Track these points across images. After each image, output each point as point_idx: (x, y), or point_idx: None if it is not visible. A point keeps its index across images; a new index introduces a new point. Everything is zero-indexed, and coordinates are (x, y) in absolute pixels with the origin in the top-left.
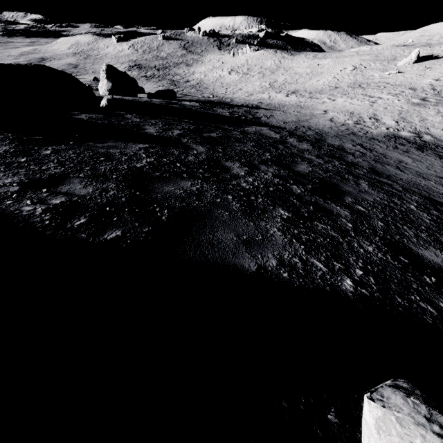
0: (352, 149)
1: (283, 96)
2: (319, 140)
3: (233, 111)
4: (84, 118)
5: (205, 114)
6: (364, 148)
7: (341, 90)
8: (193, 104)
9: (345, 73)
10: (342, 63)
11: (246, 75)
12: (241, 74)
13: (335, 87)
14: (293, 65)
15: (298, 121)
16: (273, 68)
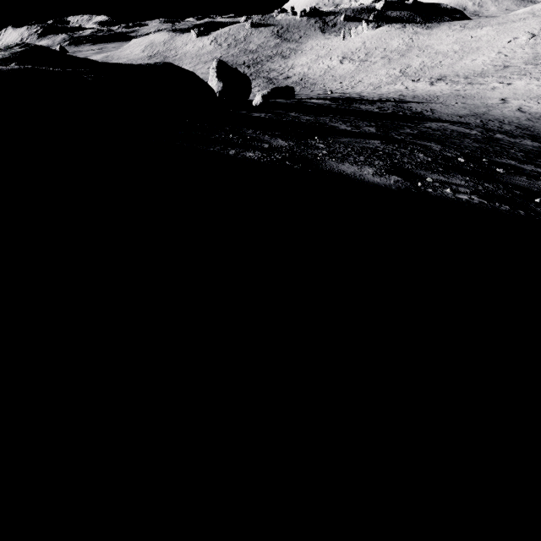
0: None
1: (426, 85)
2: (534, 136)
3: (380, 107)
4: (265, 116)
5: (355, 111)
6: None
7: (516, 69)
8: (323, 101)
9: (516, 44)
10: (510, 31)
11: (364, 62)
12: (358, 62)
13: (503, 66)
14: (431, 42)
15: (476, 114)
16: (402, 50)
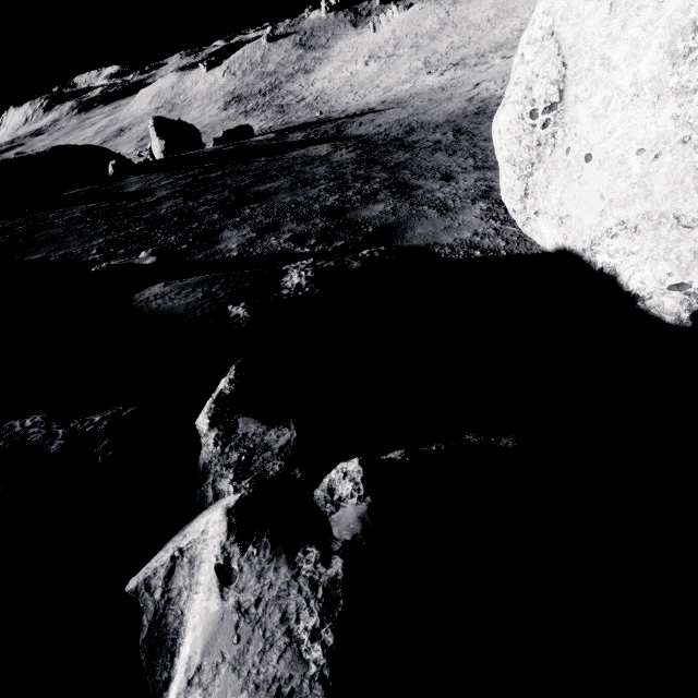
0: (431, 140)
1: (434, 77)
2: (393, 141)
3: (314, 131)
4: (70, 193)
5: (257, 148)
6: (456, 133)
7: None
8: (266, 137)
9: None
10: None
11: (390, 58)
12: (384, 59)
13: None
14: (468, 12)
15: (406, 117)
16: (434, 31)
